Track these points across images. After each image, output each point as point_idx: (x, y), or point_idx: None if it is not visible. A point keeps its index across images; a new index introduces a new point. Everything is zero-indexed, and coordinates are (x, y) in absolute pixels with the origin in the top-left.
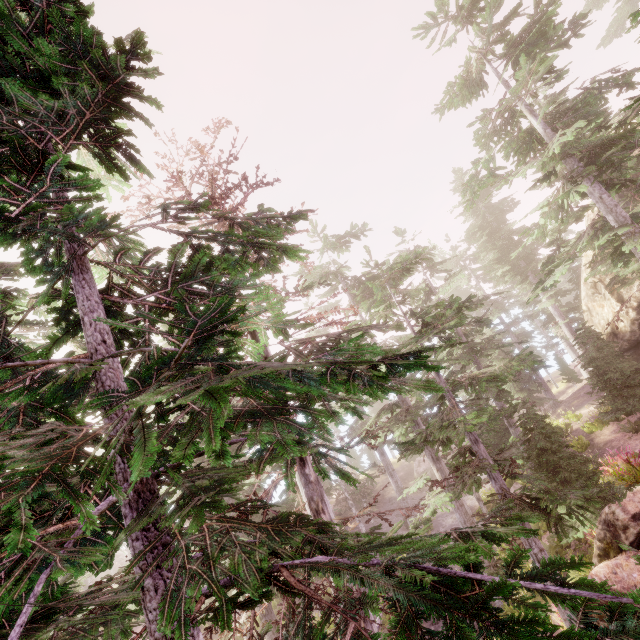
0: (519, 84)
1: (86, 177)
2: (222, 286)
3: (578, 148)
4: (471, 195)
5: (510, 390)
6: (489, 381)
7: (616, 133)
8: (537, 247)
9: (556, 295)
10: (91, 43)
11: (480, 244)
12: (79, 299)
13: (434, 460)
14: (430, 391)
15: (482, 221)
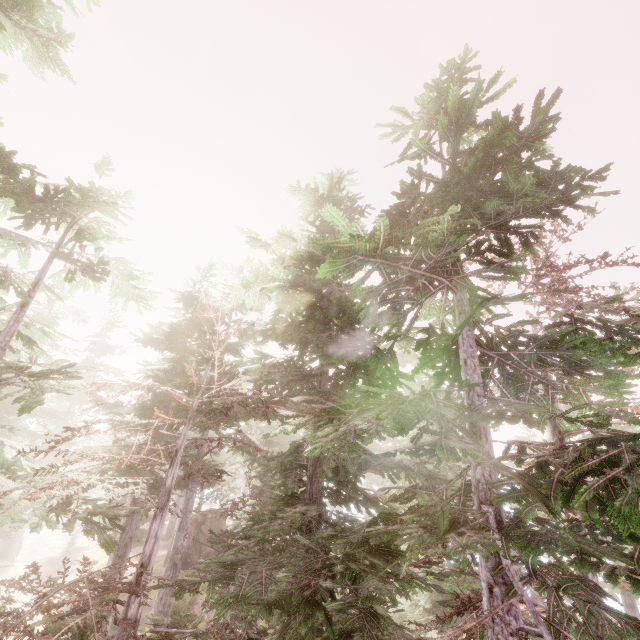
0: None
1: (522, 267)
2: (576, 362)
3: None
4: None
5: None
6: None
7: None
8: None
9: None
10: (568, 176)
11: None
12: (464, 345)
13: None
14: None
15: None
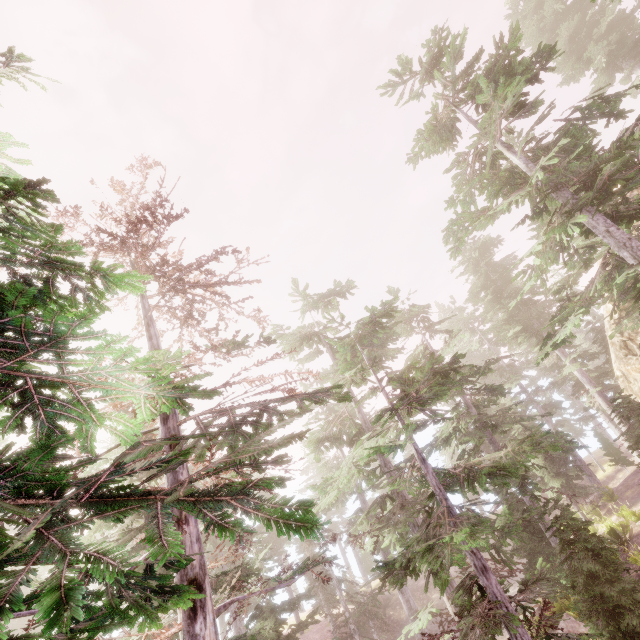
0: (489, 119)
1: None
2: (40, 333)
3: (568, 176)
4: (455, 242)
5: (543, 475)
6: (492, 474)
7: (611, 152)
8: (550, 305)
9: (581, 358)
10: None
11: (485, 303)
12: None
13: None
14: (288, 533)
15: (485, 280)
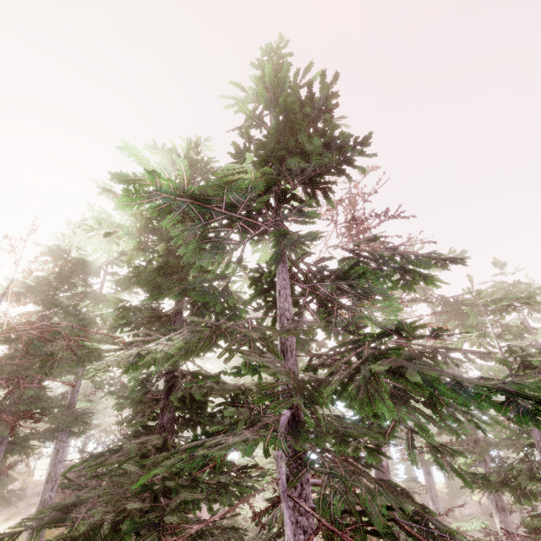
0: None
1: (315, 212)
2: (362, 289)
3: None
4: None
5: None
6: None
7: None
8: None
9: None
10: (343, 140)
11: None
12: (279, 278)
13: (498, 508)
14: None
15: None
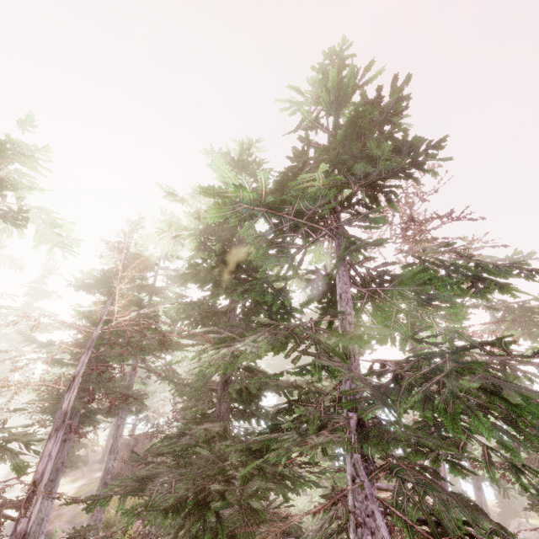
0: None
1: (382, 218)
2: (426, 295)
3: None
4: None
5: None
6: None
7: None
8: None
9: None
10: (415, 144)
11: None
12: (340, 282)
13: None
14: None
15: None
